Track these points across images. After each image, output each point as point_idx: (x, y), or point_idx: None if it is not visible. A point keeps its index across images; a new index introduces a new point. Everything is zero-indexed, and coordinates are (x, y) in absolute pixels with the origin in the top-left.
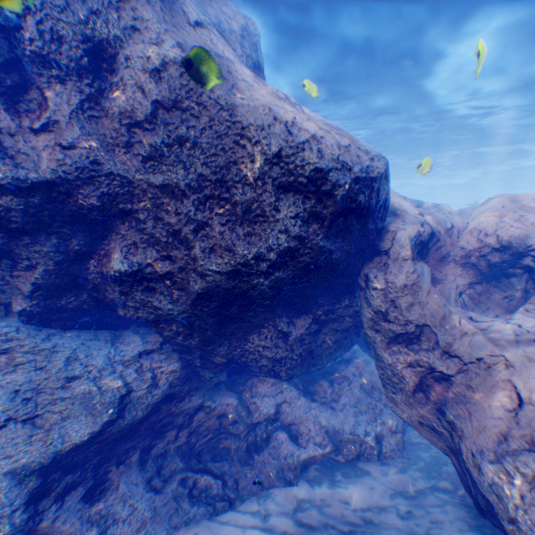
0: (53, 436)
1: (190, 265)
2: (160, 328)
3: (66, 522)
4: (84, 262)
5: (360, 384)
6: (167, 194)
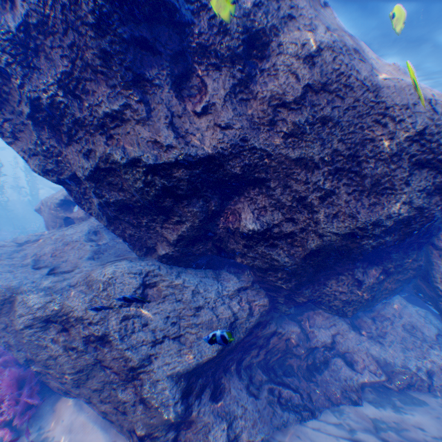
0: (194, 351)
1: (309, 227)
2: (266, 273)
3: (204, 413)
4: (213, 219)
5: (401, 324)
6: (300, 166)
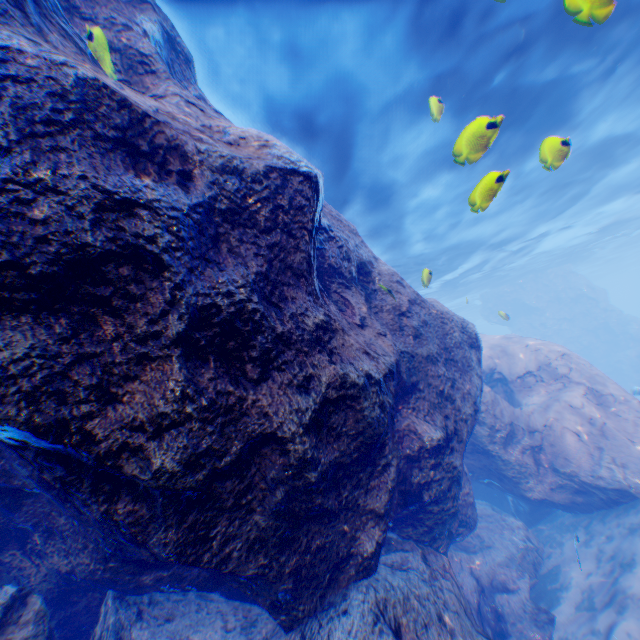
0: None
1: (455, 415)
2: (446, 498)
3: None
4: None
5: None
6: (428, 362)
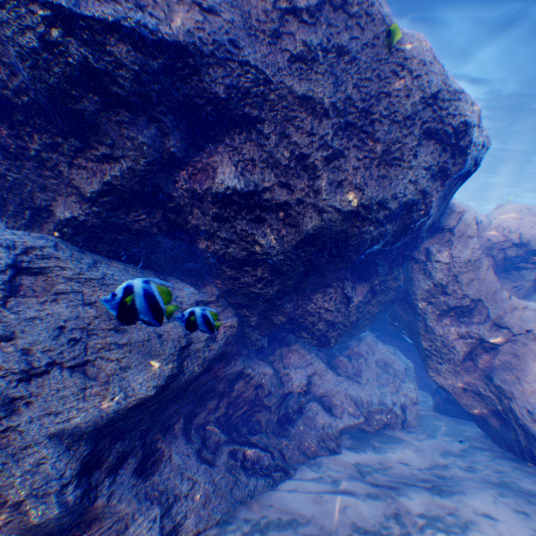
0: (112, 390)
1: (309, 199)
2: (243, 271)
3: (122, 500)
4: (171, 173)
5: (375, 361)
6: (305, 109)
